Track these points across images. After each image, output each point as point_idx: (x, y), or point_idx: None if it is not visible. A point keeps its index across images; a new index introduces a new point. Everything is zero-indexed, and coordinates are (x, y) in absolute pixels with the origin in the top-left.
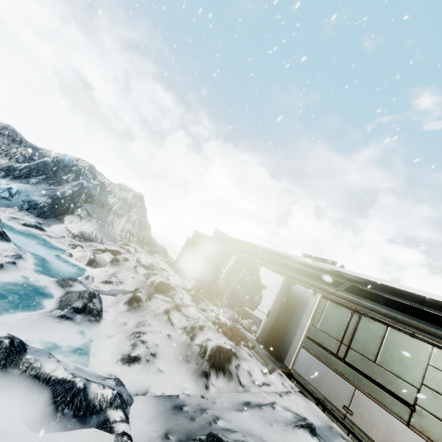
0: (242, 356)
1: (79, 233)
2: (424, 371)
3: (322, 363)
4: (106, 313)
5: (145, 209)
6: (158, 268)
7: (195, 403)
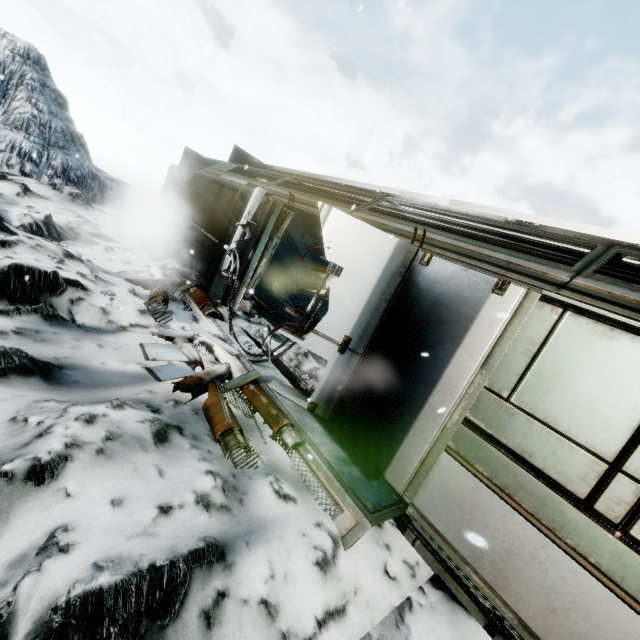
0: (252, 515)
1: None
2: None
3: (520, 517)
4: None
5: (56, 95)
6: (84, 233)
7: None
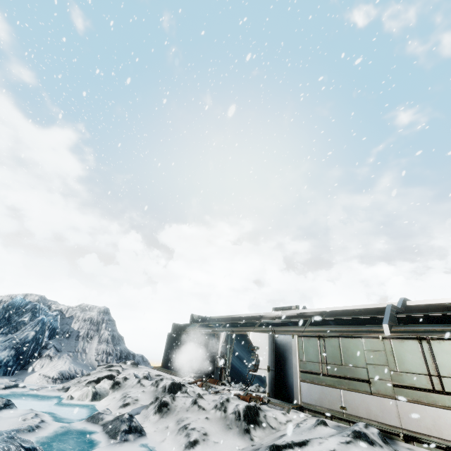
0: (264, 409)
1: (58, 375)
2: (364, 355)
3: (317, 385)
4: (143, 429)
5: (113, 321)
6: (153, 376)
7: (250, 450)
